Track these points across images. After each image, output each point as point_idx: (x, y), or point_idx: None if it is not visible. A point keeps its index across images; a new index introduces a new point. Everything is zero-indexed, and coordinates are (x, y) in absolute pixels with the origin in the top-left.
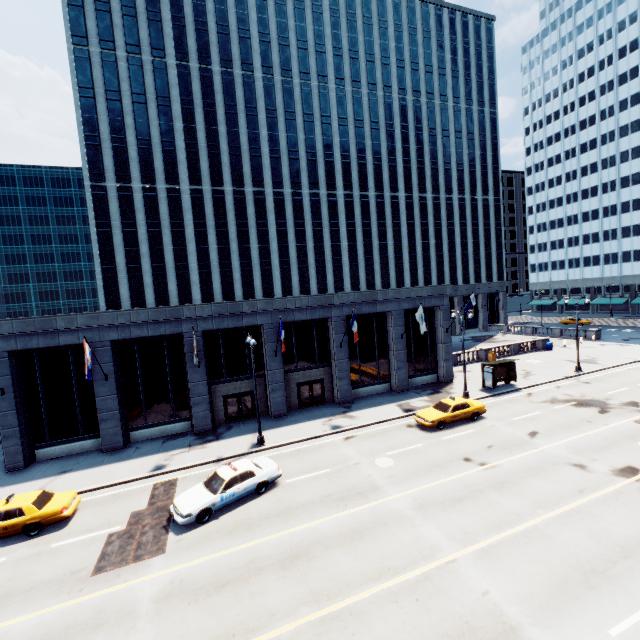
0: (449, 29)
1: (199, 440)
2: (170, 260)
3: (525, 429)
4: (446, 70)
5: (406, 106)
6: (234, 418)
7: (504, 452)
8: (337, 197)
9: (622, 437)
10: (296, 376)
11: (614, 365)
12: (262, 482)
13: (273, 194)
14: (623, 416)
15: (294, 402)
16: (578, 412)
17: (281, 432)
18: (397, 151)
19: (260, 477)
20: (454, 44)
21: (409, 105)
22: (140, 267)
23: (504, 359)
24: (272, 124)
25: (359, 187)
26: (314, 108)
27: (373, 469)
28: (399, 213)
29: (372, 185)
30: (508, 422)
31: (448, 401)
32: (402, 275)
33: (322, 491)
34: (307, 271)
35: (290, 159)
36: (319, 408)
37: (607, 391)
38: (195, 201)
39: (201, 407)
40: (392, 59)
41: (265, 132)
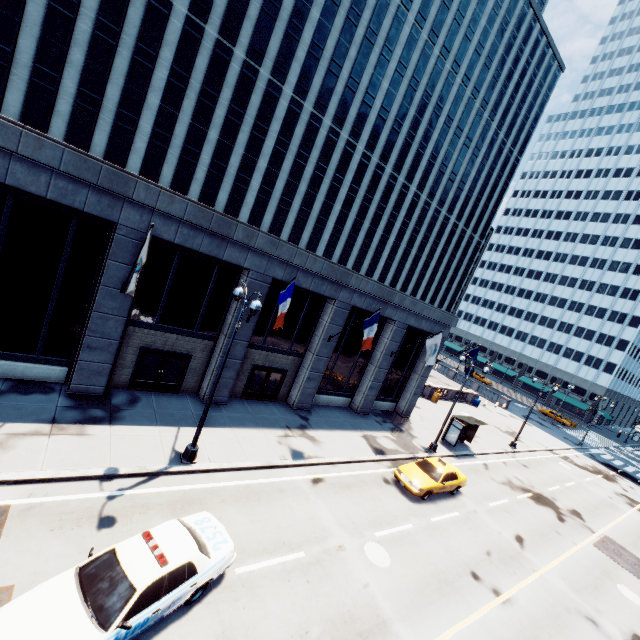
0: (531, 49)
1: (75, 412)
2: (113, 98)
3: (509, 528)
4: (508, 89)
5: (461, 99)
6: (144, 384)
7: (508, 570)
8: (355, 151)
9: (599, 571)
10: (257, 355)
11: (535, 449)
12: (202, 583)
13: (291, 100)
14: (581, 532)
15: (238, 387)
16: (541, 512)
17: (219, 439)
18: (431, 140)
19: (203, 576)
20: (527, 67)
21: (464, 100)
22: (58, 79)
23: (471, 417)
24: (330, 10)
25: (381, 154)
26: (382, 29)
27: (367, 569)
28: (402, 206)
29: (393, 160)
30: (487, 509)
31: (438, 464)
32: (374, 271)
33: (302, 617)
34: (286, 216)
35: (329, 71)
36: (268, 407)
37: (547, 486)
38: (187, 38)
39: (98, 355)
40: (475, 37)
41: (317, 14)
